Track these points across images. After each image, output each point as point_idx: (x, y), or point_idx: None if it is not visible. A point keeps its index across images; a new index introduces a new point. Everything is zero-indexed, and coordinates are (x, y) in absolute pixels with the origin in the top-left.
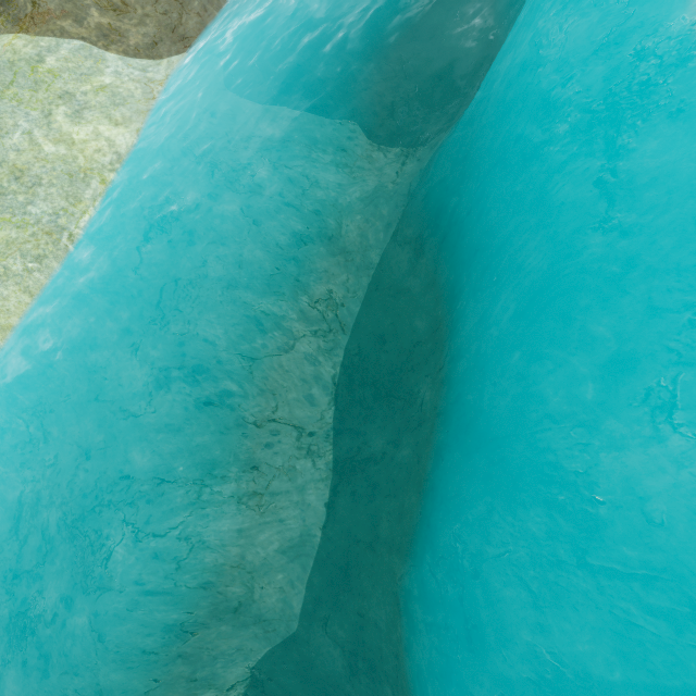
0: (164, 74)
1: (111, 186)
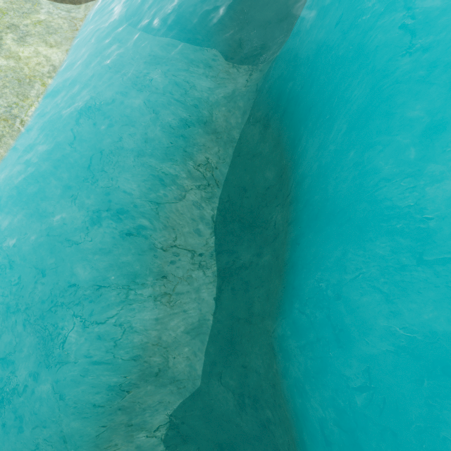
0: (83, 14)
1: (50, 88)
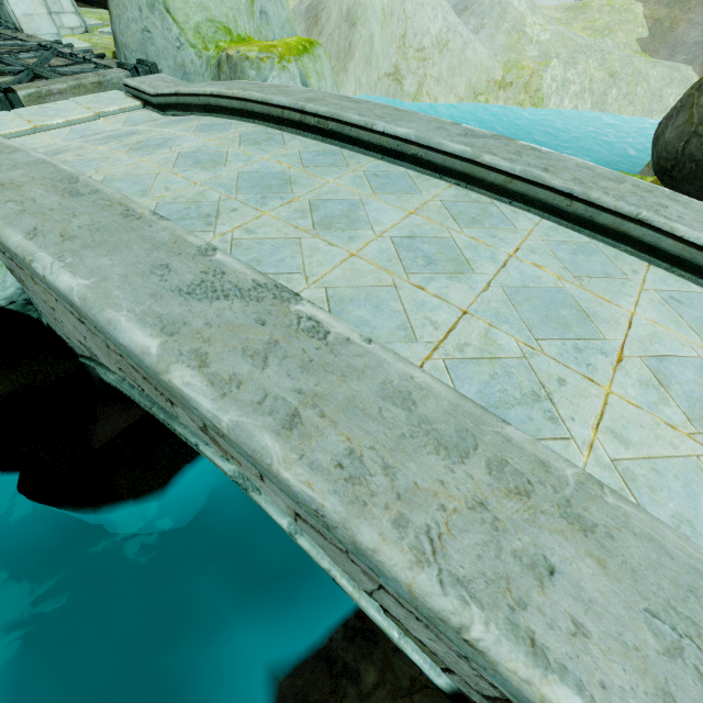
0: None
1: None
